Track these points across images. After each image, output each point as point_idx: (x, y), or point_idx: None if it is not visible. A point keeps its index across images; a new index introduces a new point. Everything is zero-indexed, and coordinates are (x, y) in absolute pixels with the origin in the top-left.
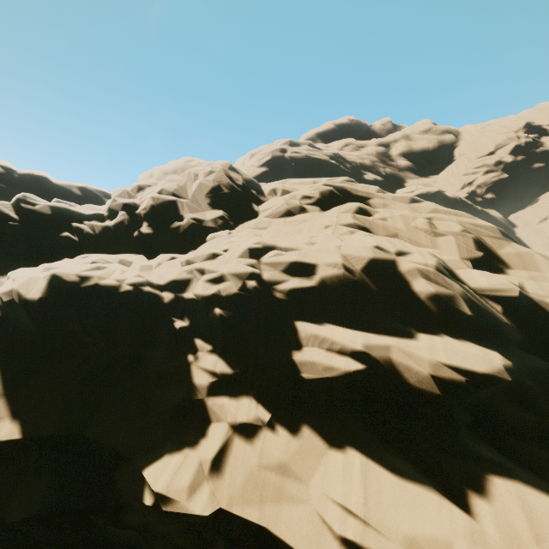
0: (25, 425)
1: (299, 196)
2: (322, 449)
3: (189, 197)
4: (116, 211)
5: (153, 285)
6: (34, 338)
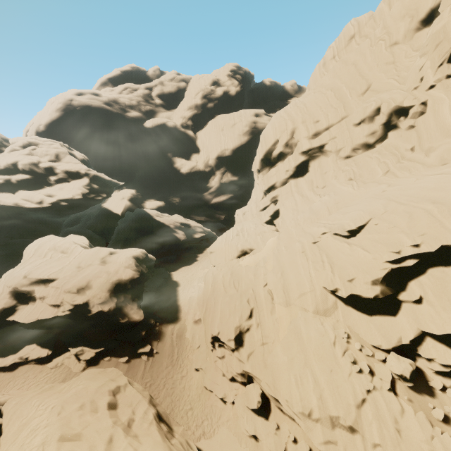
0: None
1: (17, 144)
2: None
3: None
4: None
5: None
6: None
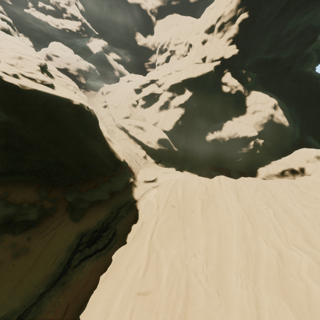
0: (12, 3)
1: None
2: (39, 12)
3: None
4: None
5: None
6: None
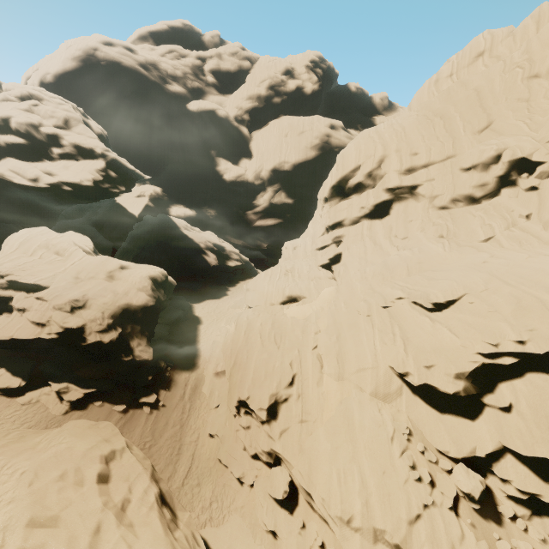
0: None
1: (12, 93)
2: None
3: None
4: None
5: None
6: None
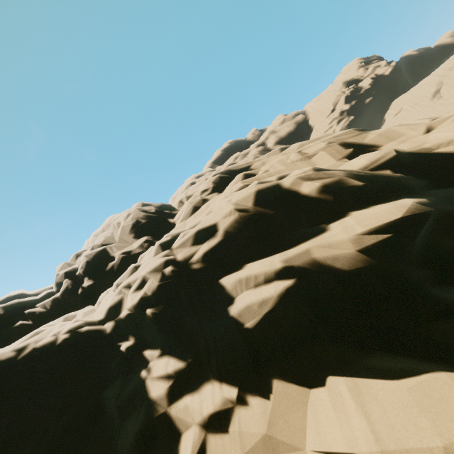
0: None
1: (198, 193)
2: (303, 396)
3: (116, 241)
4: (61, 283)
5: (93, 323)
6: None
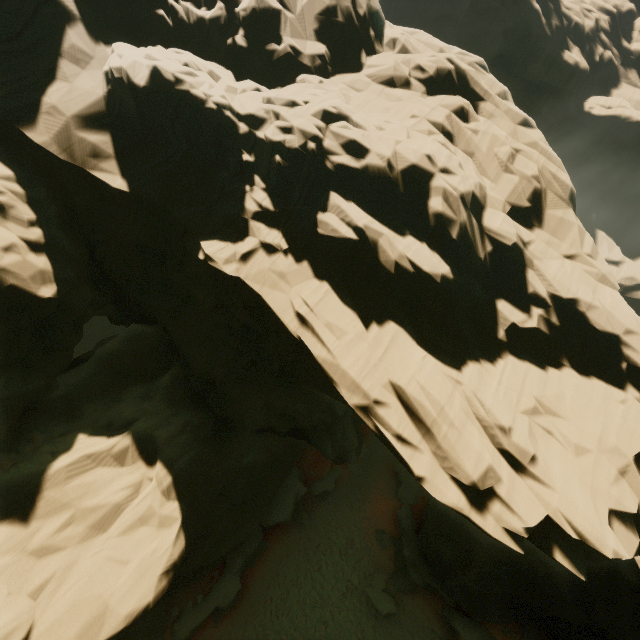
0: (130, 184)
1: (414, 63)
2: (310, 276)
3: (296, 11)
4: None
5: (233, 111)
6: (135, 121)
